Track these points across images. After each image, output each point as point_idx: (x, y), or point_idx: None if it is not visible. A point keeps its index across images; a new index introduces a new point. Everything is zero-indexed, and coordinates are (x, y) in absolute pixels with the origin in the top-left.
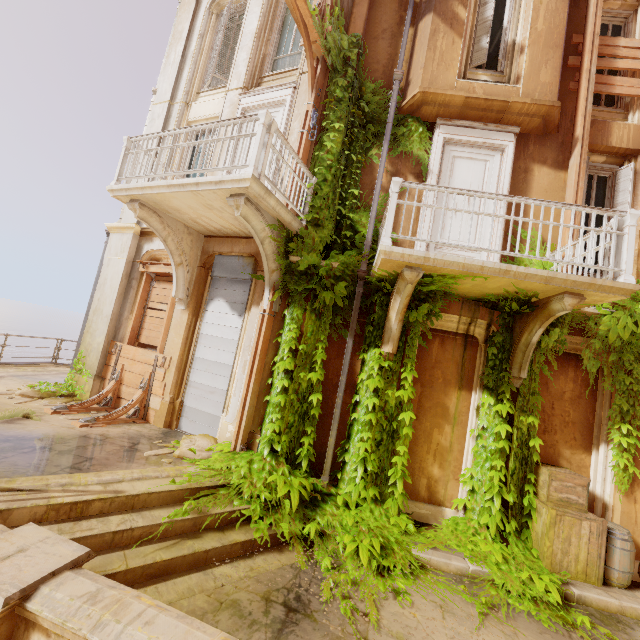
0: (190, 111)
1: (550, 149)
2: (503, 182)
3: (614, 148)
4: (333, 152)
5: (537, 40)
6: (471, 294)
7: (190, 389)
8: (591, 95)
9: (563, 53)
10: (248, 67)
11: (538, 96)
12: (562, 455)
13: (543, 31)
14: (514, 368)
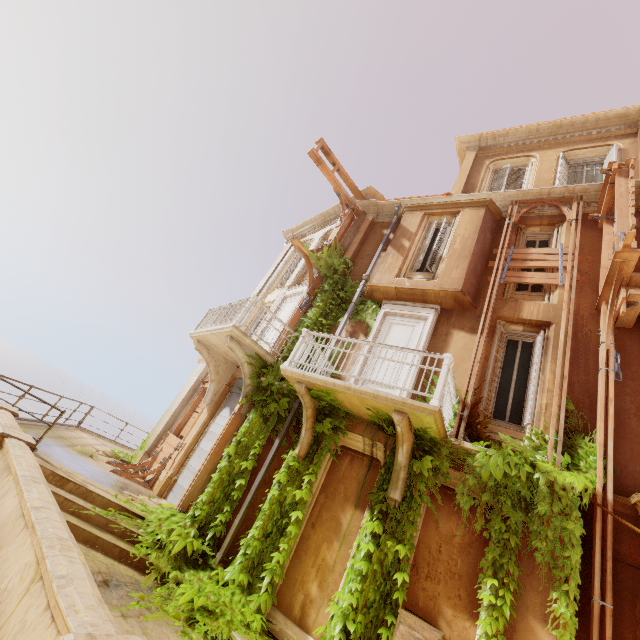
0: (266, 298)
1: (468, 319)
2: (420, 340)
3: (525, 320)
4: (313, 318)
5: (453, 254)
6: (364, 416)
7: (185, 469)
8: (496, 284)
9: (485, 260)
10: (296, 276)
11: (448, 286)
12: (443, 614)
13: (458, 249)
14: (390, 488)
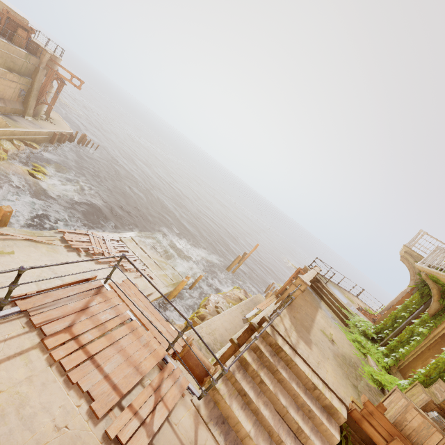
0: None
1: None
2: None
3: None
4: None
5: None
6: None
7: None
8: None
9: None
10: None
11: None
12: None
13: None
14: None
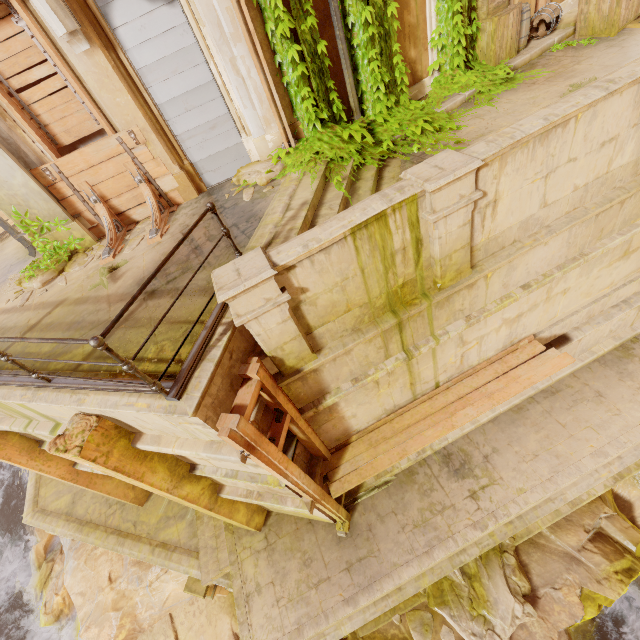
0: None
1: None
2: None
3: None
4: None
5: None
6: None
7: (186, 144)
8: None
9: None
10: None
11: None
12: None
13: None
14: None
